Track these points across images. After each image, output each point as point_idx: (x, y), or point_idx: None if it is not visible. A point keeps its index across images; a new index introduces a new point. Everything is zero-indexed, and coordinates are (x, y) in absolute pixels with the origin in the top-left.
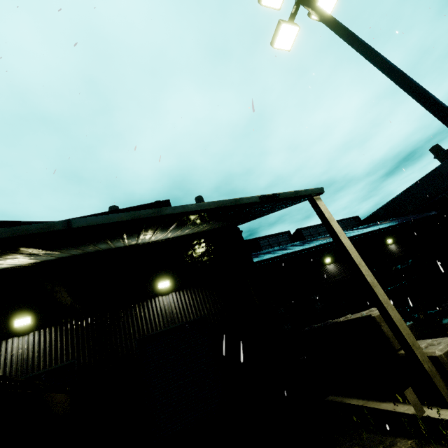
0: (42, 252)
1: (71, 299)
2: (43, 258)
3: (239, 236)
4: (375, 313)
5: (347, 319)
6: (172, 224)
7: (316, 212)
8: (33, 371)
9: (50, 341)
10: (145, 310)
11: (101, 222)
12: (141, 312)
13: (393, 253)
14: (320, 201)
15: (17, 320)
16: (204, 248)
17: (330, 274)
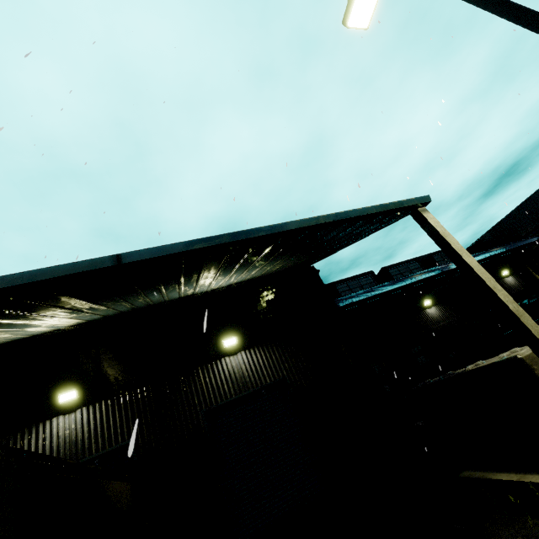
0: (86, 306)
1: (121, 367)
2: (86, 317)
3: (315, 277)
4: (522, 354)
5: (479, 366)
6: (240, 258)
7: (423, 228)
8: (85, 456)
9: (100, 418)
10: (211, 375)
11: (157, 255)
12: (206, 377)
13: (511, 287)
14: (427, 213)
15: (61, 395)
16: (274, 295)
17: (432, 320)
